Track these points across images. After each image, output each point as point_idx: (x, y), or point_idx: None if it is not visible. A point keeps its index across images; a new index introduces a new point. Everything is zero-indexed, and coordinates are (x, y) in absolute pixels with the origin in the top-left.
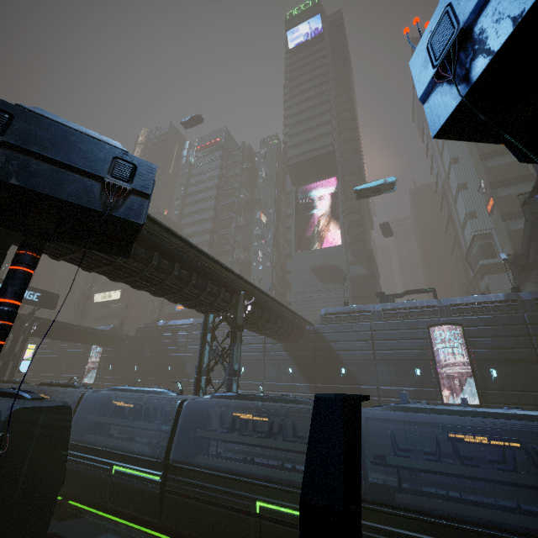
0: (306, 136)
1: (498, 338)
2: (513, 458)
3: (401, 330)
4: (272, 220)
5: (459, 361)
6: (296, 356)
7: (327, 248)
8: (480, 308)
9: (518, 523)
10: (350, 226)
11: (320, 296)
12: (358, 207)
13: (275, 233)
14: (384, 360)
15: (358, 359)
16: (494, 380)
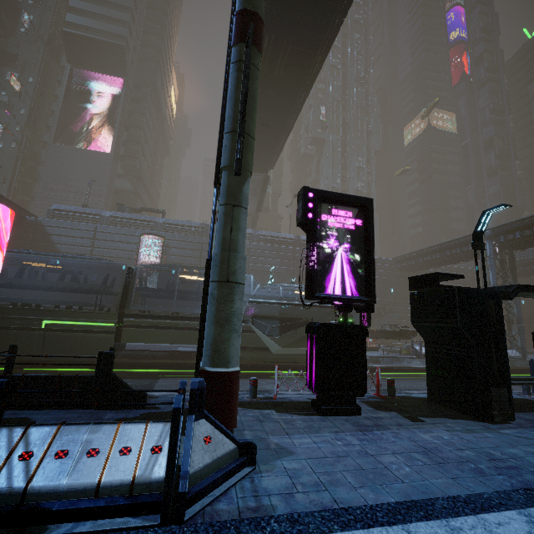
0: (97, 8)
1: (184, 250)
2: (60, 276)
3: (121, 235)
4: (31, 93)
5: (156, 262)
6: (7, 244)
7: (93, 151)
8: (183, 229)
9: (43, 303)
10: (128, 139)
11: (73, 198)
12: (141, 123)
13: (32, 110)
14: (100, 256)
15: (76, 253)
16: (173, 276)
